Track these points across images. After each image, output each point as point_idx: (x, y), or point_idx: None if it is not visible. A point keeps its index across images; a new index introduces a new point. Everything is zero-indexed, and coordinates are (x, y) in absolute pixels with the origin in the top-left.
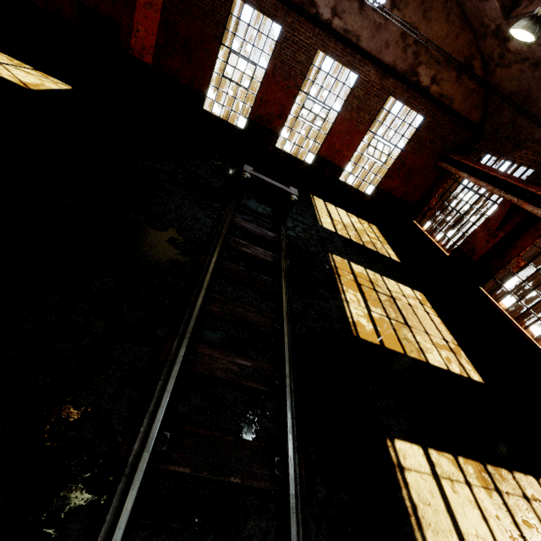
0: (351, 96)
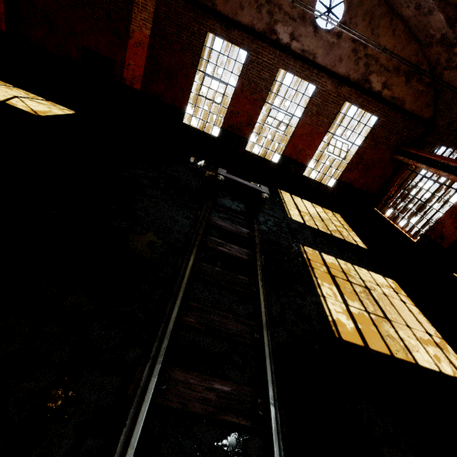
0: (310, 104)
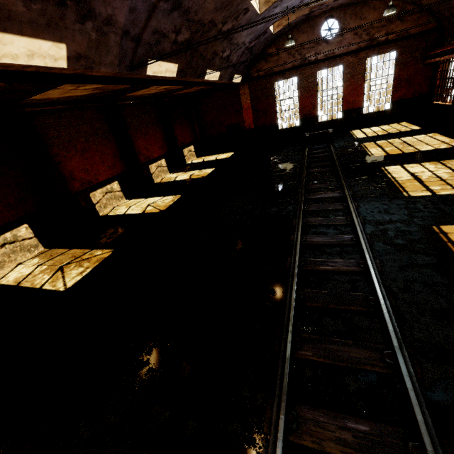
0: (344, 75)
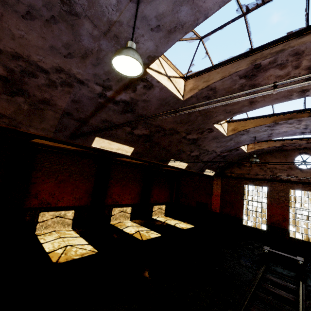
0: None
